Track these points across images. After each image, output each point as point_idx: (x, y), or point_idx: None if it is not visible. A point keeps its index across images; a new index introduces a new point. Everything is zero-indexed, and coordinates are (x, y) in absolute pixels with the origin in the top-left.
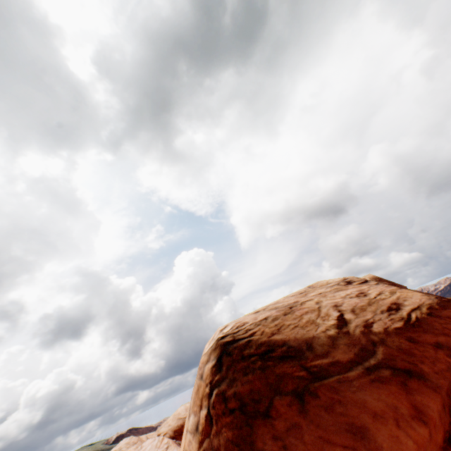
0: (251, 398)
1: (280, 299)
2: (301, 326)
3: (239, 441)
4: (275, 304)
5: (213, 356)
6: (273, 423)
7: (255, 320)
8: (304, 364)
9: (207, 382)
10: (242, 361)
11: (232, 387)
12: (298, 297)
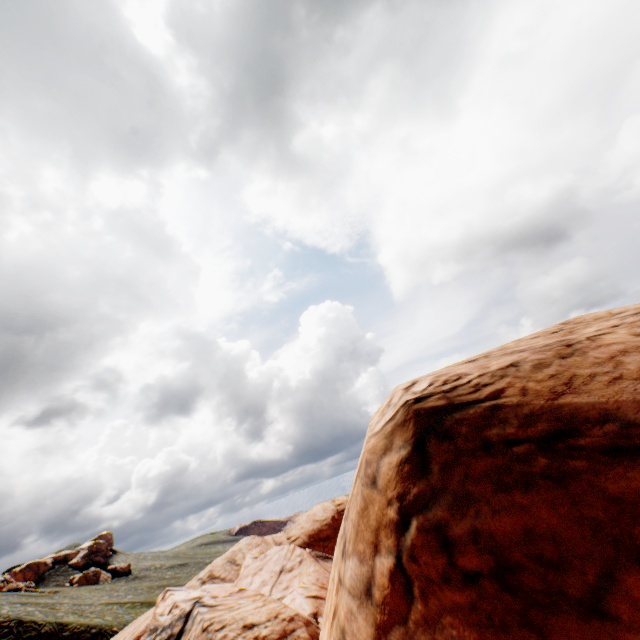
0: (530, 554)
1: (506, 345)
2: (634, 378)
3: None
4: (502, 349)
5: (401, 438)
6: None
7: (486, 370)
8: None
9: (390, 497)
10: (486, 454)
11: (466, 518)
12: (553, 337)
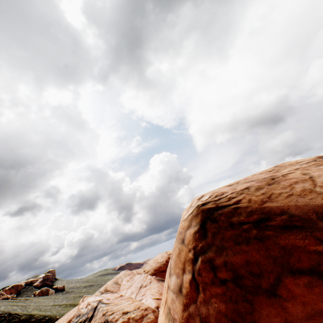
0: (247, 271)
1: (248, 177)
2: (297, 195)
3: (235, 317)
4: (245, 179)
5: (195, 222)
6: (284, 305)
7: (235, 190)
8: (321, 237)
9: (190, 248)
10: (231, 228)
11: (222, 256)
12: (269, 173)
